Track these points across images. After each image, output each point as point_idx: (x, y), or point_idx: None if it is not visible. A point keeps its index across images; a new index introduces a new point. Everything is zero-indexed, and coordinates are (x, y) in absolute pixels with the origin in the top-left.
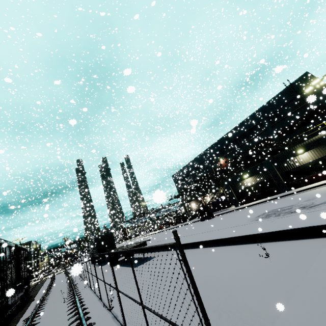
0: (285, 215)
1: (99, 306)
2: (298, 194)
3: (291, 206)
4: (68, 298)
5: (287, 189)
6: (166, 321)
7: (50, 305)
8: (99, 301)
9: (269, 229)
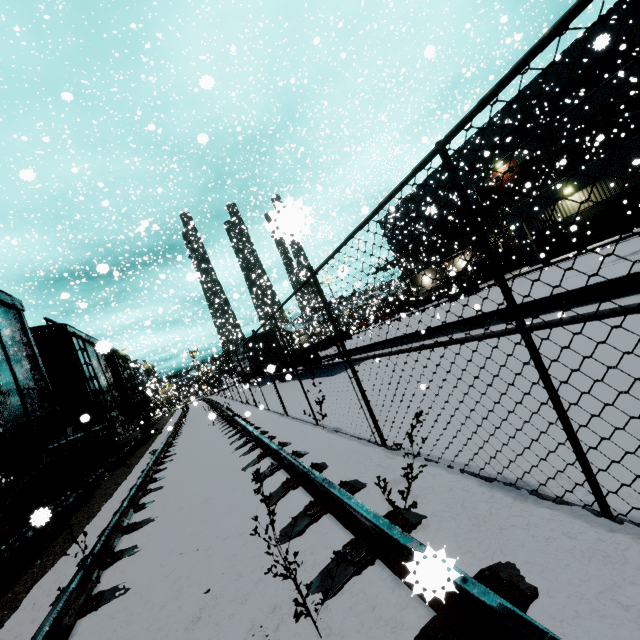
0: None
1: (288, 423)
2: None
3: None
4: (219, 422)
5: None
6: None
7: (189, 433)
8: (283, 417)
9: None
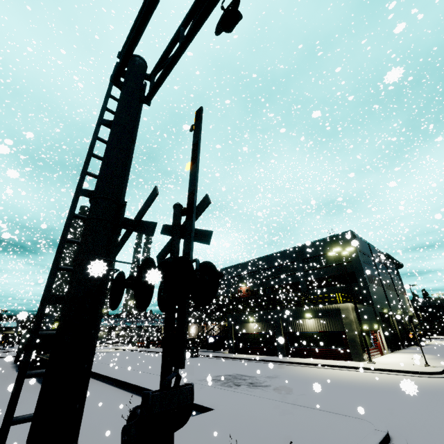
0: (217, 385)
1: None
2: (283, 365)
3: (252, 377)
4: None
5: (284, 353)
6: None
7: None
8: None
9: None
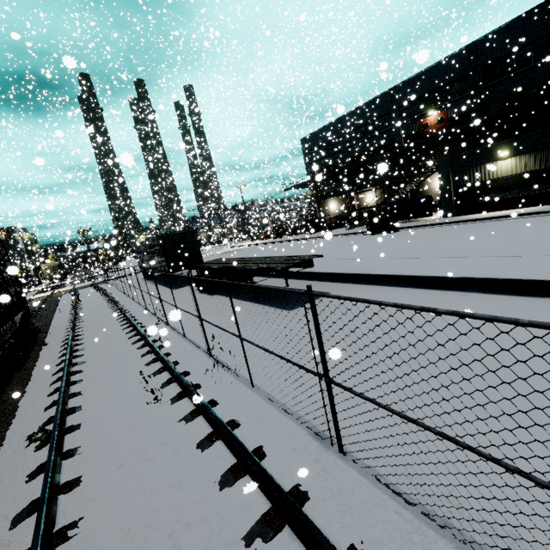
0: None
1: (392, 515)
2: None
3: None
4: (151, 375)
5: None
6: None
7: (99, 383)
8: (334, 456)
9: None
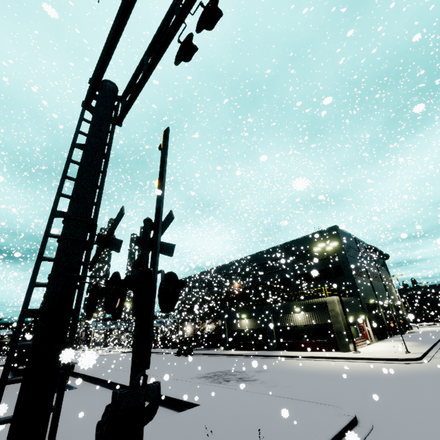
0: (207, 382)
1: None
2: (274, 359)
3: (242, 372)
4: None
5: (276, 348)
6: None
7: None
8: None
9: (173, 393)
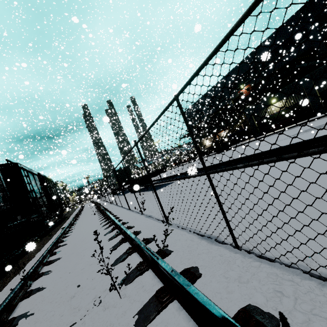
0: None
1: (129, 213)
2: None
3: None
4: (97, 213)
5: (324, 111)
6: (306, 153)
7: (82, 219)
8: (128, 210)
9: (326, 133)
